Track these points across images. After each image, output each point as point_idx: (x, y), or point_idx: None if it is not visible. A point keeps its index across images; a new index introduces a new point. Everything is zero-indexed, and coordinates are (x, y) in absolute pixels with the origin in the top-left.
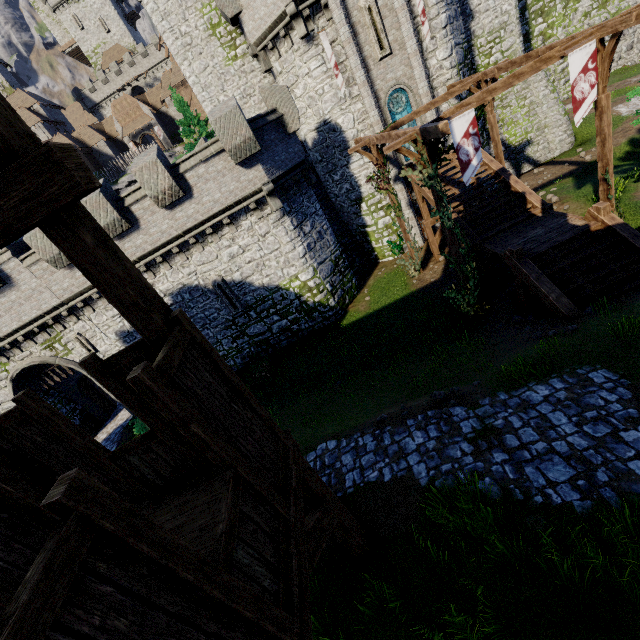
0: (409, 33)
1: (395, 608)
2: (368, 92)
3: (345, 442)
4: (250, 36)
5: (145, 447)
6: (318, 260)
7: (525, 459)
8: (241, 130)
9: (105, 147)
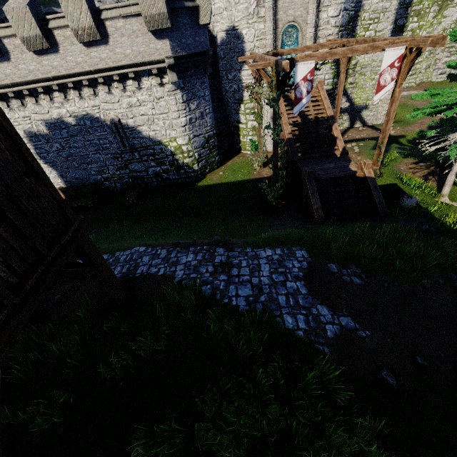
0: None
1: (124, 333)
2: (270, 17)
3: (150, 250)
4: None
5: None
6: (194, 133)
7: (234, 282)
8: (158, 3)
9: None
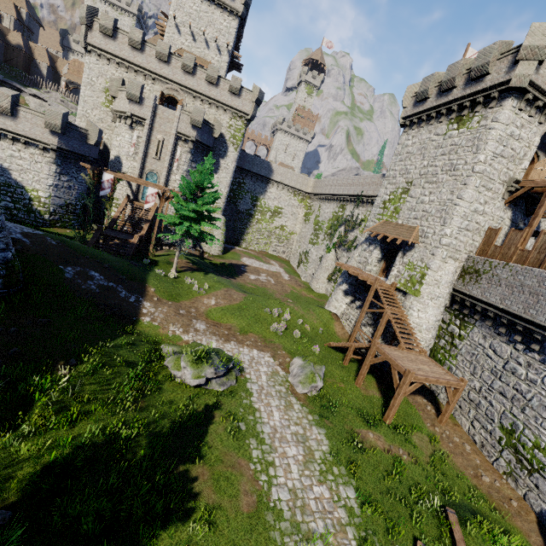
0: (167, 160)
1: None
2: (140, 162)
3: None
4: (115, 106)
5: None
6: (57, 194)
7: None
8: (57, 121)
9: (45, 68)
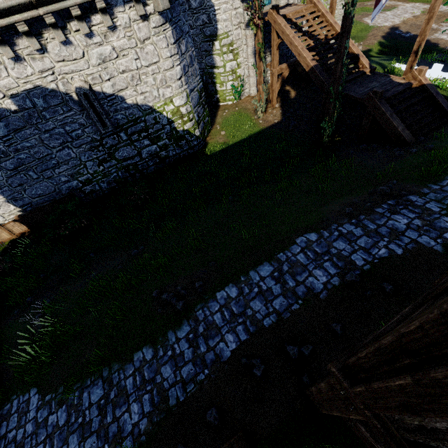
0: None
1: None
2: None
3: (327, 233)
4: None
5: None
6: (190, 87)
7: None
8: None
9: None
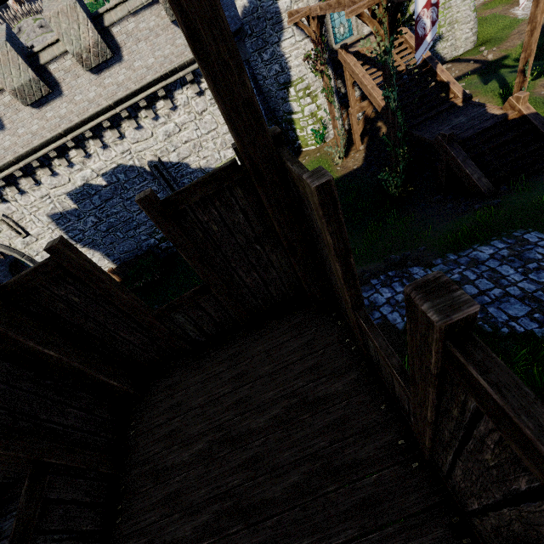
0: None
1: None
2: None
3: None
4: None
5: (193, 303)
6: None
7: (486, 302)
8: None
9: None
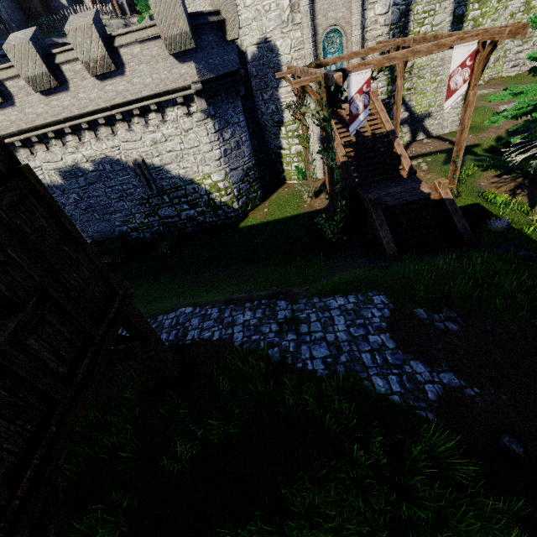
0: None
1: (184, 414)
2: (308, 23)
3: (198, 310)
4: None
5: (2, 270)
6: (231, 166)
7: (305, 341)
8: (179, 22)
9: None
